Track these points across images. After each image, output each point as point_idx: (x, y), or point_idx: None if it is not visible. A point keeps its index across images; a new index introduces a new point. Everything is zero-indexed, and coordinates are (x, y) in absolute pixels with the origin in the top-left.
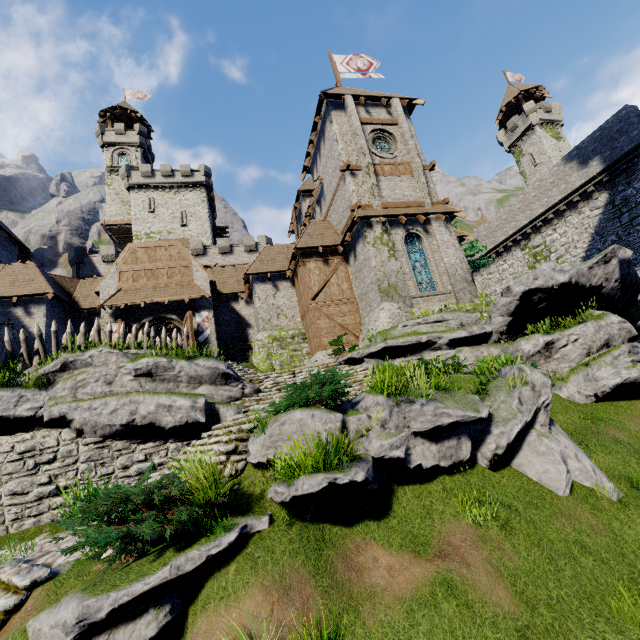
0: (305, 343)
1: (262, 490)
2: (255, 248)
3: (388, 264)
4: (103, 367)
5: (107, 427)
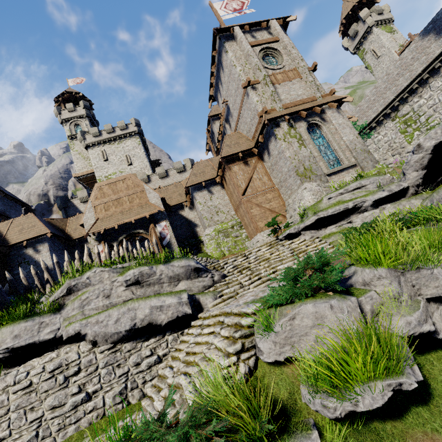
0: (242, 229)
1: (290, 392)
2: (183, 169)
3: (300, 152)
4: (99, 284)
5: (115, 335)
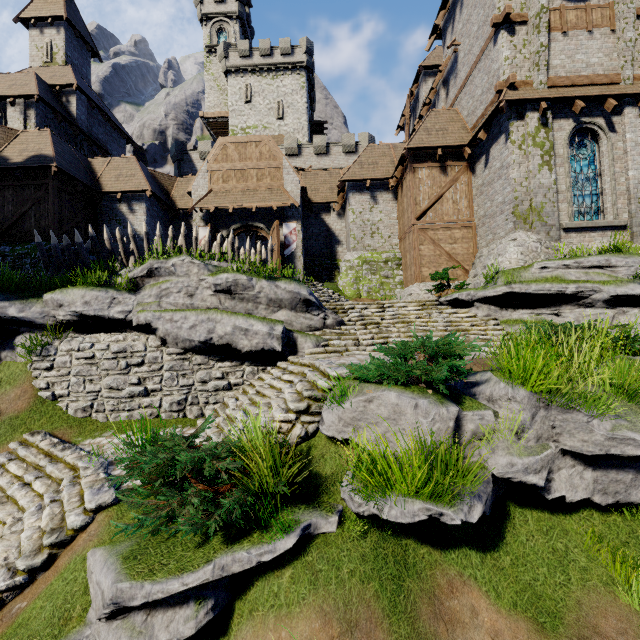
0: (399, 270)
1: (333, 473)
2: (354, 149)
3: (536, 176)
4: (185, 278)
5: (187, 341)
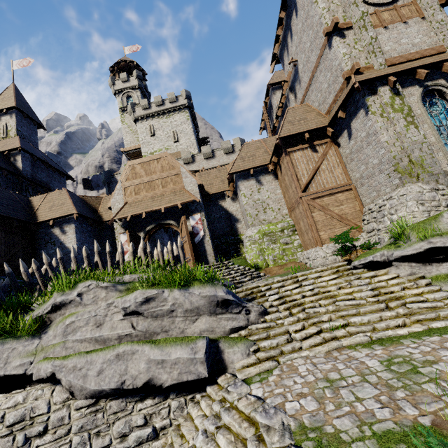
0: (295, 235)
1: None
2: (232, 150)
3: (406, 135)
4: (92, 305)
5: (95, 391)
